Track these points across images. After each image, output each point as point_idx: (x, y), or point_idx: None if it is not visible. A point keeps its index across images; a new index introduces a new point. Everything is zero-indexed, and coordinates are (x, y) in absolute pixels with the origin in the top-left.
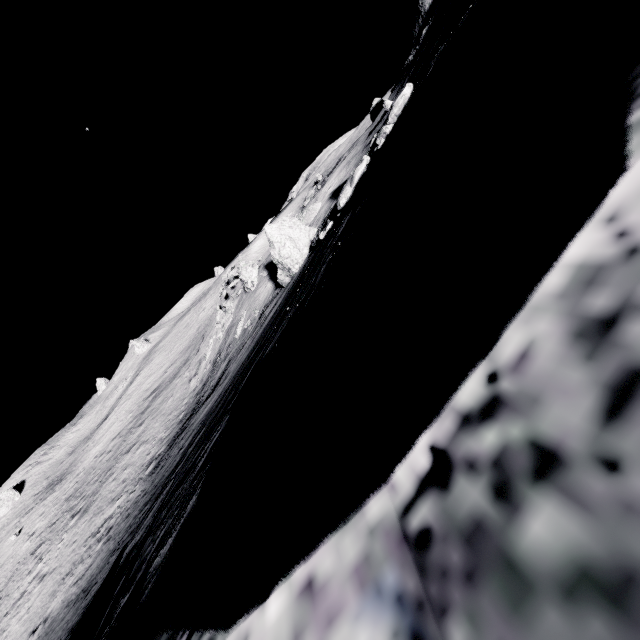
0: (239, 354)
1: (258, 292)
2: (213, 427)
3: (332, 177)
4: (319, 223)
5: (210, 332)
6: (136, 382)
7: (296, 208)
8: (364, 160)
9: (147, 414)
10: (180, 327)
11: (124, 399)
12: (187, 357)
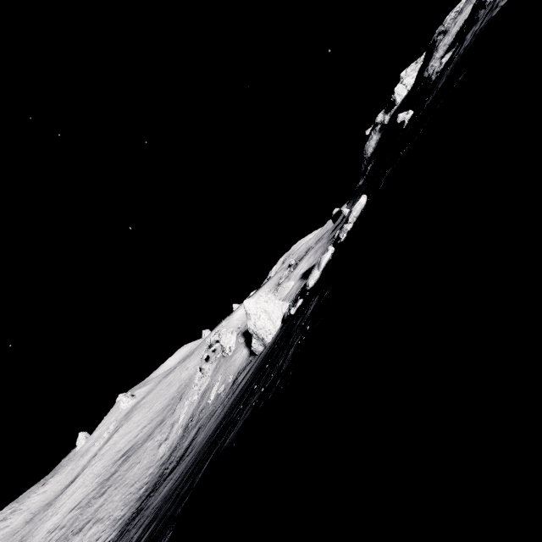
0: (209, 422)
1: (234, 357)
2: (157, 535)
3: (302, 262)
4: (291, 298)
5: (187, 393)
6: (112, 440)
7: (273, 284)
8: (329, 250)
9: (111, 481)
10: (163, 384)
11: (96, 459)
12: (163, 417)
